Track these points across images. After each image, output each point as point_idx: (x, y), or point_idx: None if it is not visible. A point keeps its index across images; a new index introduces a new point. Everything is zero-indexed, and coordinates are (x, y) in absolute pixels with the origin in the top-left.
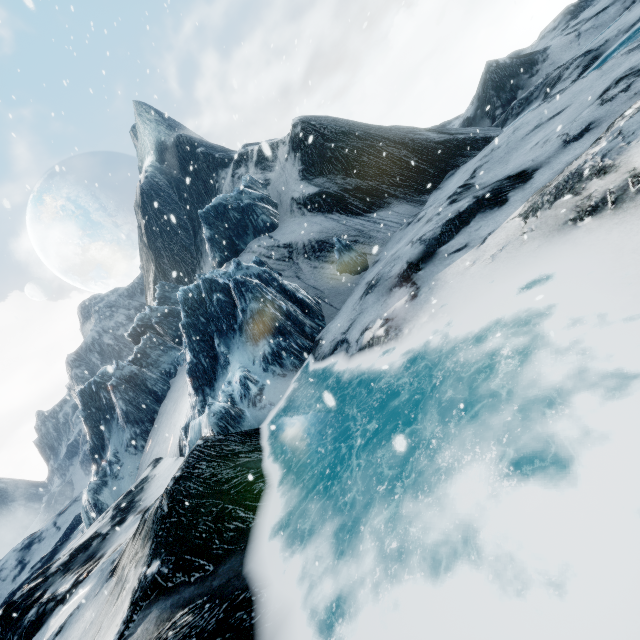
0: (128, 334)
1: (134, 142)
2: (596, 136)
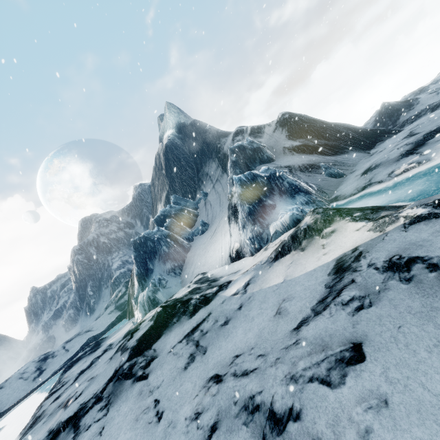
0: (154, 219)
1: (159, 123)
2: None
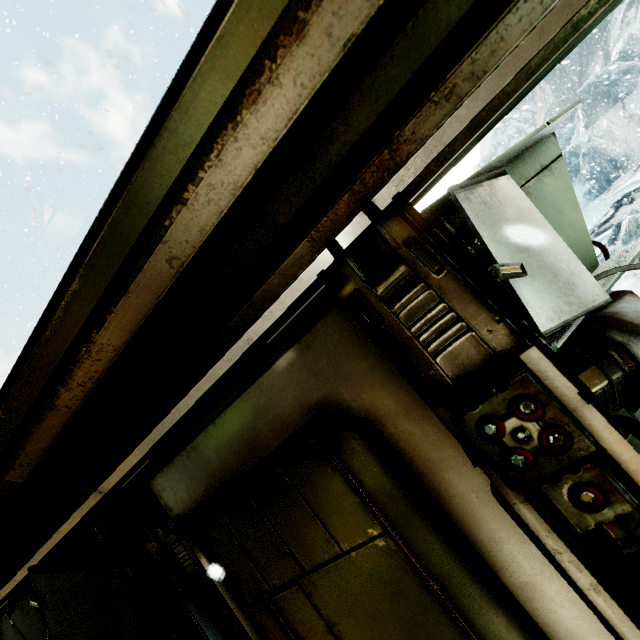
0: None
1: None
2: None
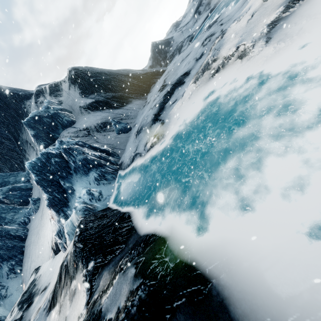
0: None
1: None
2: (206, 56)
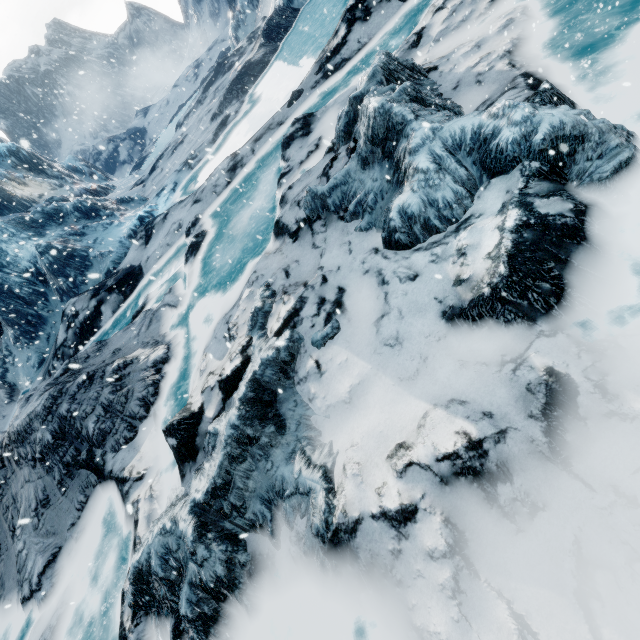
0: None
1: None
2: None
